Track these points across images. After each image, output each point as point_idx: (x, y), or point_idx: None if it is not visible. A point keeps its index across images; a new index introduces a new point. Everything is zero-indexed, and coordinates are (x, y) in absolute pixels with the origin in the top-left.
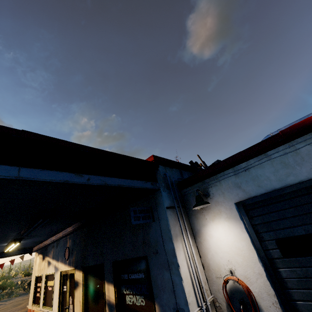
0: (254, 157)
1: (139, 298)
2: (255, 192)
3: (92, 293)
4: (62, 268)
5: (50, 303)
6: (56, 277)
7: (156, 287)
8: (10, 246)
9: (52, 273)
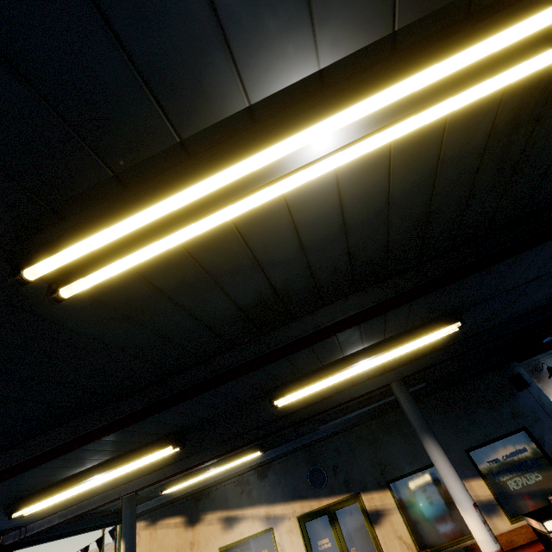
0: None
1: (530, 475)
2: None
3: (429, 510)
4: (304, 510)
5: None
6: (282, 534)
7: None
8: (224, 467)
9: (260, 533)
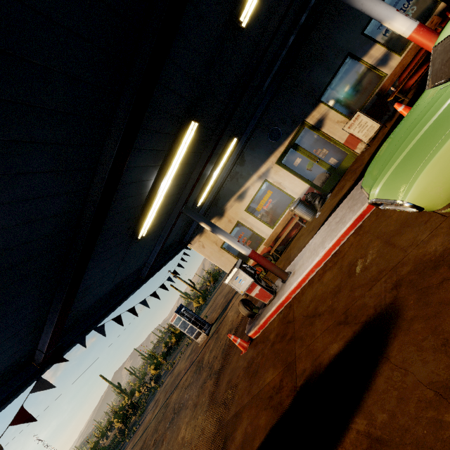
0: None
1: (408, 13)
2: None
3: (349, 94)
4: (277, 157)
5: (284, 205)
6: (272, 177)
7: None
8: (221, 164)
9: (261, 187)
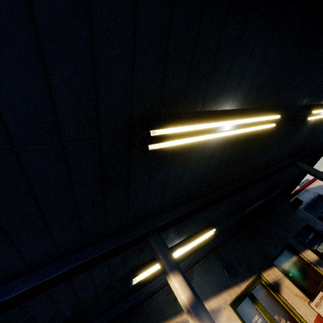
0: (294, 197)
1: (322, 244)
2: (302, 206)
3: (298, 273)
4: (232, 296)
5: None
6: None
7: (322, 233)
8: (192, 243)
9: None
